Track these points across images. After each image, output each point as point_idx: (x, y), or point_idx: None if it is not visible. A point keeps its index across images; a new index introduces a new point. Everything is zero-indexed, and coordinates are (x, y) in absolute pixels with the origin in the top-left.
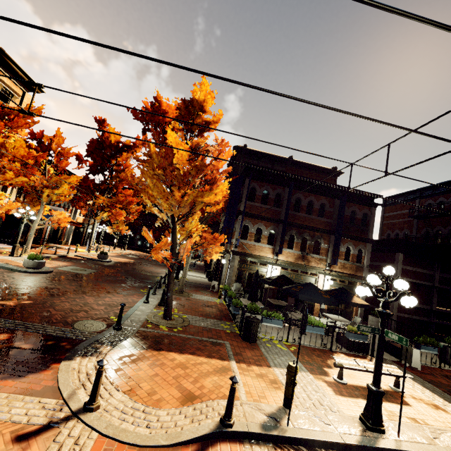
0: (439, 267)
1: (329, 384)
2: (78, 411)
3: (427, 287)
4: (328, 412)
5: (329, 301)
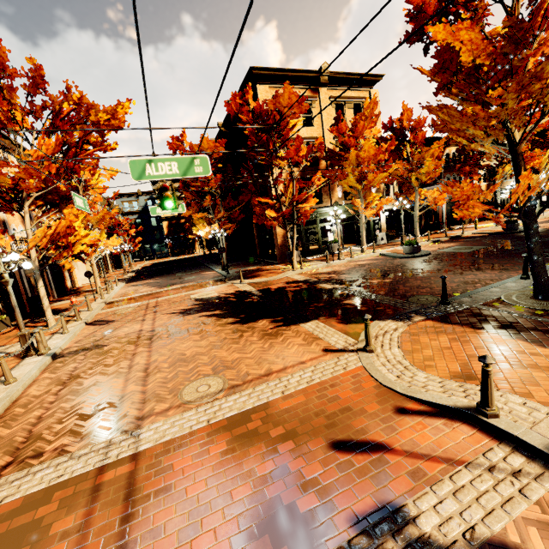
0: None
1: None
2: (359, 349)
3: None
4: None
5: None
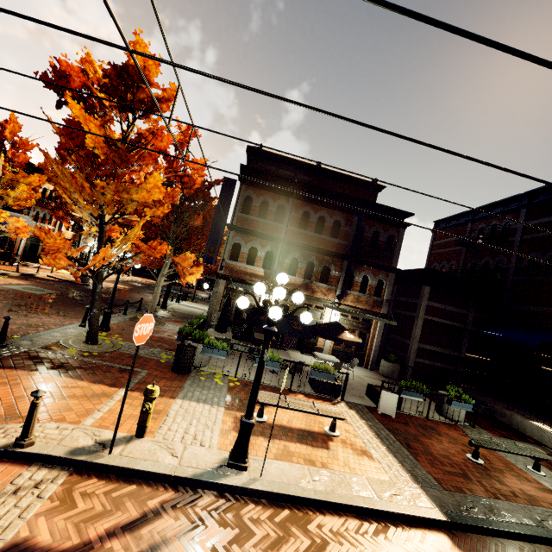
0: (475, 305)
1: (238, 420)
2: None
3: (457, 330)
4: (194, 445)
5: (297, 333)
